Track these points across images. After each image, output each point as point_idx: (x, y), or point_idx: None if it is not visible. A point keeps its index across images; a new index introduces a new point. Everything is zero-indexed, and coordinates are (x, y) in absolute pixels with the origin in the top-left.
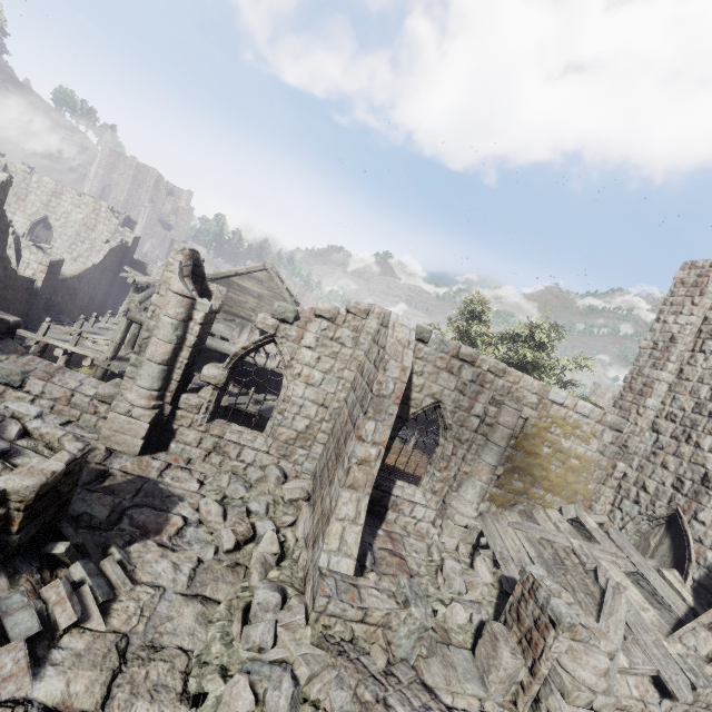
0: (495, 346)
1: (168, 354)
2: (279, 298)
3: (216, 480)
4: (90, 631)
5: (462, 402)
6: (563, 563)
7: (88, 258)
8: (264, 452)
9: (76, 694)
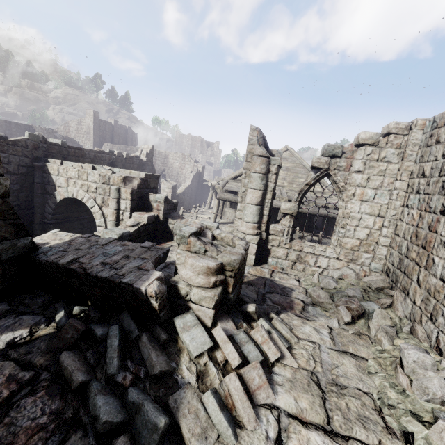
0: None
1: (259, 197)
2: (300, 166)
3: (307, 279)
4: (288, 366)
5: None
6: None
7: (185, 183)
8: (334, 258)
9: (305, 409)
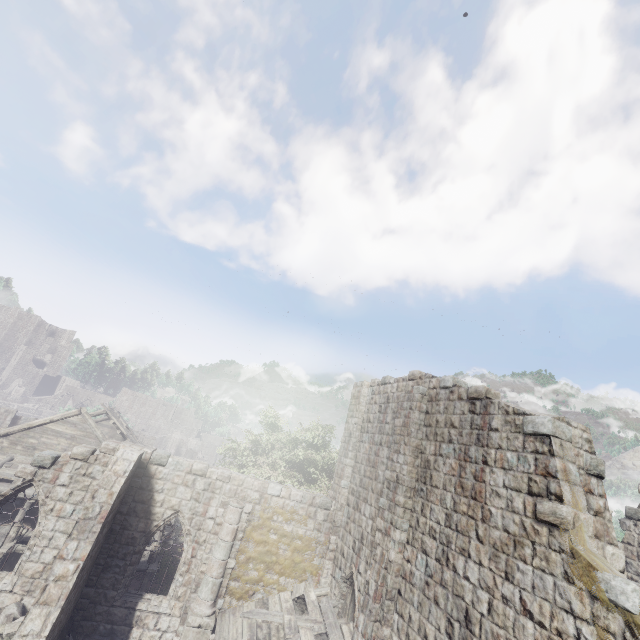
0: (283, 449)
1: None
2: (92, 436)
3: None
4: None
5: (197, 508)
6: (270, 639)
7: None
8: (7, 591)
9: None
